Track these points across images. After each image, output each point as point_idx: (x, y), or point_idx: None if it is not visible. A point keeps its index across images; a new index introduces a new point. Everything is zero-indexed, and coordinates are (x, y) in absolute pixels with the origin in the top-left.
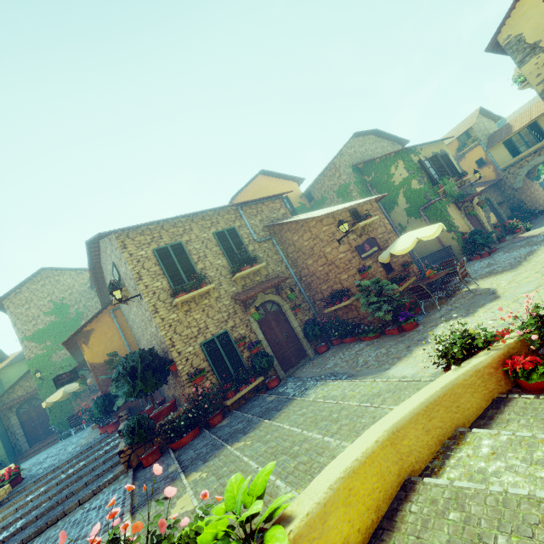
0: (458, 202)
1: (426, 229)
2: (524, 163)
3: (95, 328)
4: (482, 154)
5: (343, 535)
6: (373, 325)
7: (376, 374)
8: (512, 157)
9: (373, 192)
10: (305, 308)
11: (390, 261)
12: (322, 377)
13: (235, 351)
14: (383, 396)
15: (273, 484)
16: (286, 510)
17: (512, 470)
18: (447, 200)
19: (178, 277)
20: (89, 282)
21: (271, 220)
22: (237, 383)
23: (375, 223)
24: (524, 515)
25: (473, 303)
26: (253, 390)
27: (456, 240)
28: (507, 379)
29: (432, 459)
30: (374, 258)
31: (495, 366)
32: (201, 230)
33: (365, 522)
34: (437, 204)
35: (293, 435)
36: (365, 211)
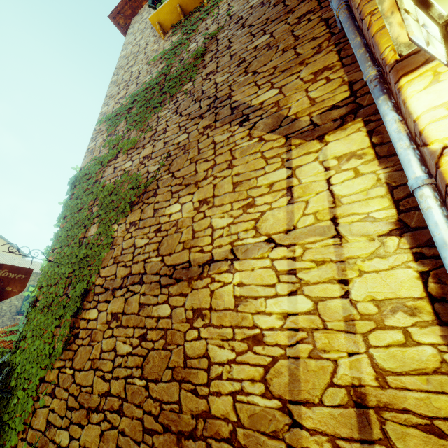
0: None
1: None
2: None
3: None
4: None
5: None
6: None
7: None
8: None
9: None
10: None
11: None
12: None
13: None
14: None
15: None
16: None
17: None
18: None
19: None
20: None
21: None
22: None
23: None
24: None
25: None
26: None
27: None
28: None
29: None
30: None
31: None
32: None
33: None
34: None
35: None
36: None
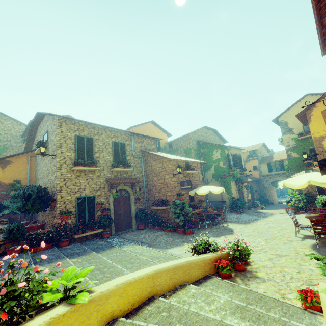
0: (237, 181)
1: (216, 187)
2: (272, 177)
3: (14, 161)
4: (257, 164)
5: (113, 309)
6: (172, 224)
7: (162, 249)
8: (268, 172)
9: (201, 158)
10: (142, 202)
11: (194, 196)
12: (134, 241)
13: (93, 209)
14: (160, 259)
15: (87, 281)
16: (91, 288)
17: (196, 303)
18: (233, 178)
19: (82, 156)
20: (22, 132)
21: (145, 148)
22: (86, 227)
23: (195, 174)
24: (190, 318)
25: (221, 232)
26: (93, 235)
27: (229, 199)
28: (215, 269)
29: (167, 292)
30: (187, 191)
31: (212, 261)
32: (107, 137)
33: (125, 307)
34: (227, 178)
35: (107, 263)
36: (193, 166)
